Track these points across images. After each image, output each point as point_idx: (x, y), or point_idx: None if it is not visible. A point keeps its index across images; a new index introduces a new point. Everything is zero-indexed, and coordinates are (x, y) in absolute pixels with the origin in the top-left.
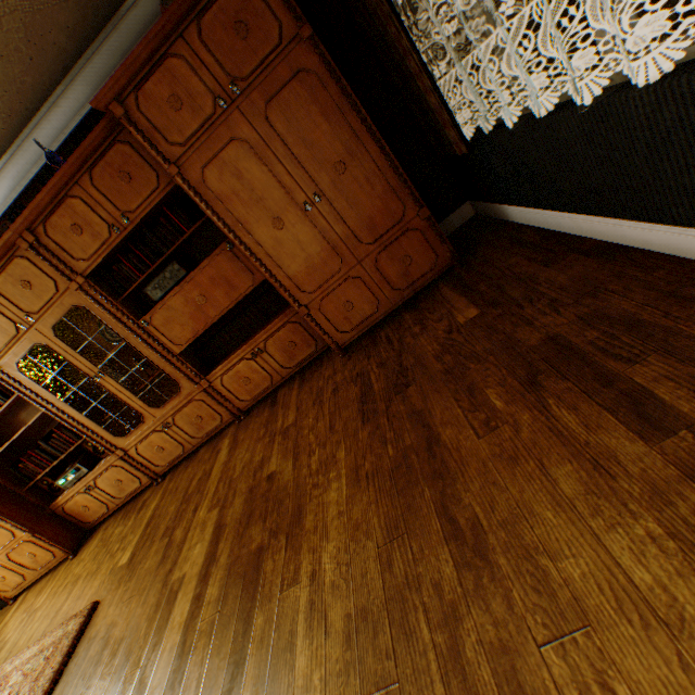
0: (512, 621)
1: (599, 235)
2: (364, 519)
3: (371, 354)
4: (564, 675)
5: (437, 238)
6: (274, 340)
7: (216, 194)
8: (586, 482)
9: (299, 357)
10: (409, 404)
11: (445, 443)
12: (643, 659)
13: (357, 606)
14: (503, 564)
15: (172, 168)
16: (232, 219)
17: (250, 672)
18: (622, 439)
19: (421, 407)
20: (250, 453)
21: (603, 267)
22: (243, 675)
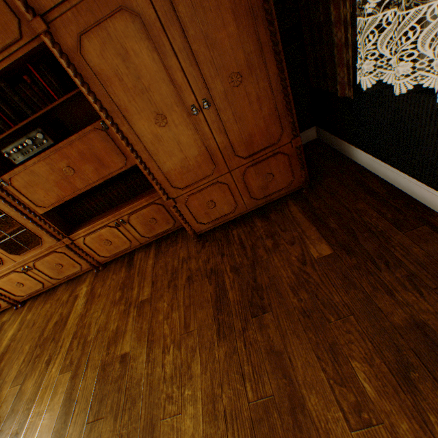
0: None
1: None
2: None
3: (225, 252)
4: None
5: (299, 164)
6: (137, 215)
7: (94, 71)
8: None
9: (157, 230)
10: (267, 337)
11: (312, 416)
12: None
13: None
14: None
15: (36, 22)
16: (111, 104)
17: None
18: None
19: (281, 348)
20: (105, 316)
21: None
22: None
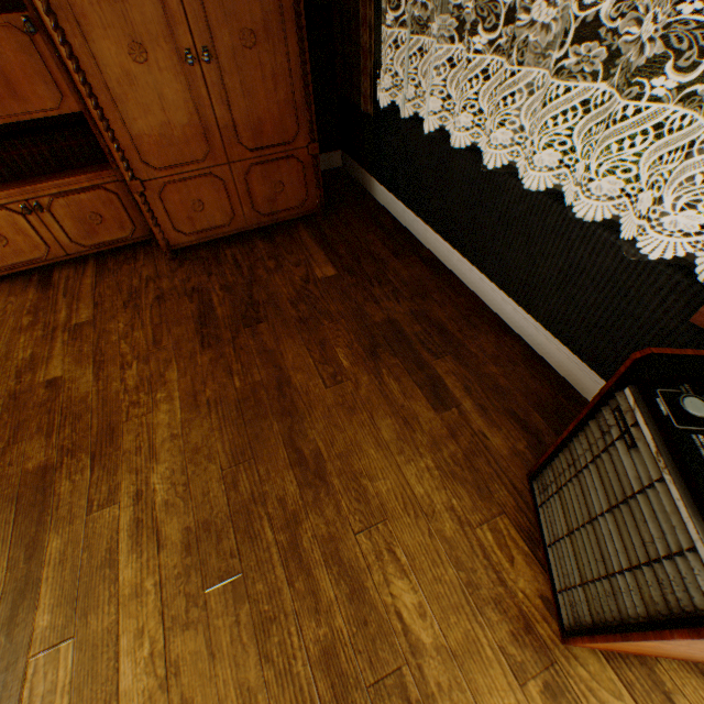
0: (339, 521)
1: (437, 251)
2: (206, 444)
3: (214, 272)
4: (369, 548)
5: (315, 180)
6: (69, 202)
7: None
8: (399, 432)
9: (103, 238)
10: (261, 341)
11: (297, 386)
12: (412, 534)
13: (199, 520)
14: (337, 484)
15: None
16: None
17: (47, 595)
18: (424, 407)
19: (274, 348)
20: (4, 345)
21: (433, 279)
22: (36, 600)
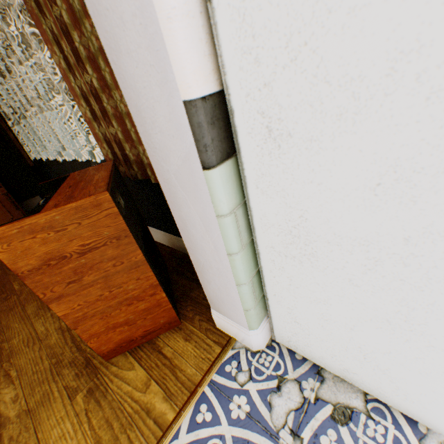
0: None
1: None
2: None
3: None
4: None
5: (14, 206)
6: None
7: None
8: (40, 305)
9: None
10: None
11: None
12: (28, 356)
13: None
14: None
15: None
16: None
17: None
18: None
19: None
20: None
21: None
22: None
